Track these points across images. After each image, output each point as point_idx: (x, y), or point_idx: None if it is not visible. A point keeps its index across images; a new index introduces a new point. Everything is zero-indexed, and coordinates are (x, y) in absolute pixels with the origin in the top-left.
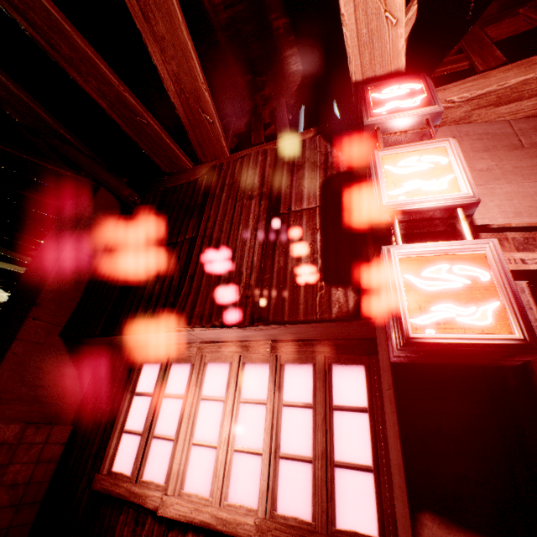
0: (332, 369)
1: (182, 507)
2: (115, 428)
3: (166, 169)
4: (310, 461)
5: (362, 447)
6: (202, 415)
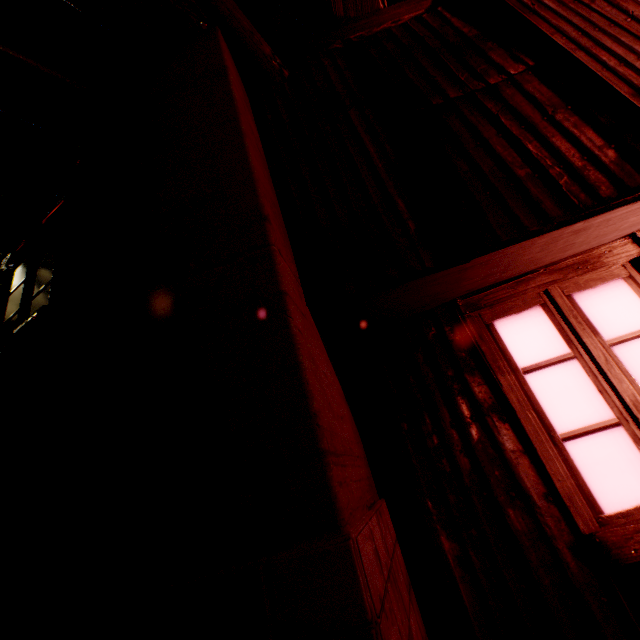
0: None
1: None
2: (538, 442)
3: (339, 6)
4: None
5: None
6: None
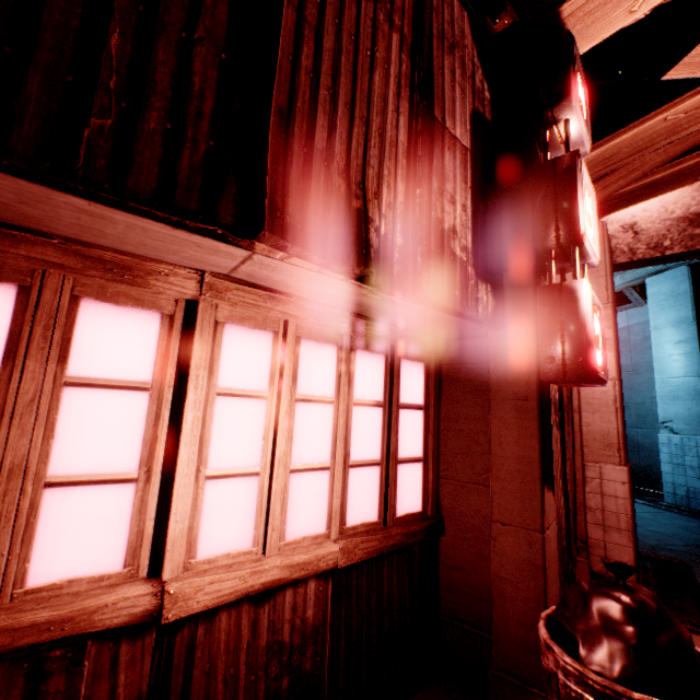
0: (401, 364)
1: (225, 583)
2: None
3: None
4: (379, 463)
5: (417, 442)
6: (224, 425)
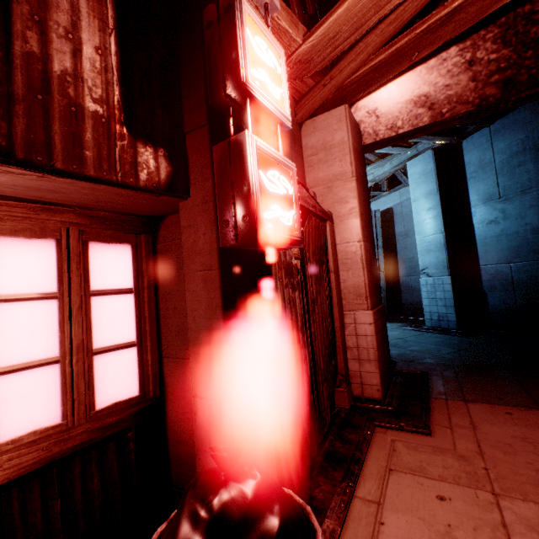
0: (90, 248)
1: None
2: None
3: None
4: (58, 361)
5: (126, 327)
6: None
